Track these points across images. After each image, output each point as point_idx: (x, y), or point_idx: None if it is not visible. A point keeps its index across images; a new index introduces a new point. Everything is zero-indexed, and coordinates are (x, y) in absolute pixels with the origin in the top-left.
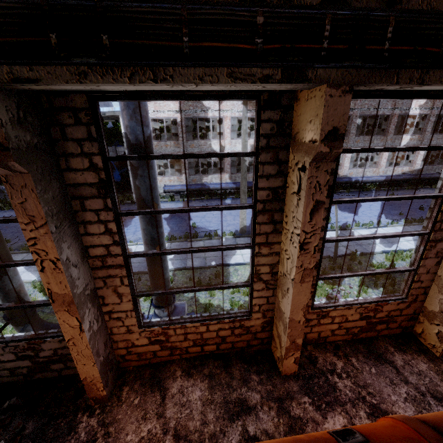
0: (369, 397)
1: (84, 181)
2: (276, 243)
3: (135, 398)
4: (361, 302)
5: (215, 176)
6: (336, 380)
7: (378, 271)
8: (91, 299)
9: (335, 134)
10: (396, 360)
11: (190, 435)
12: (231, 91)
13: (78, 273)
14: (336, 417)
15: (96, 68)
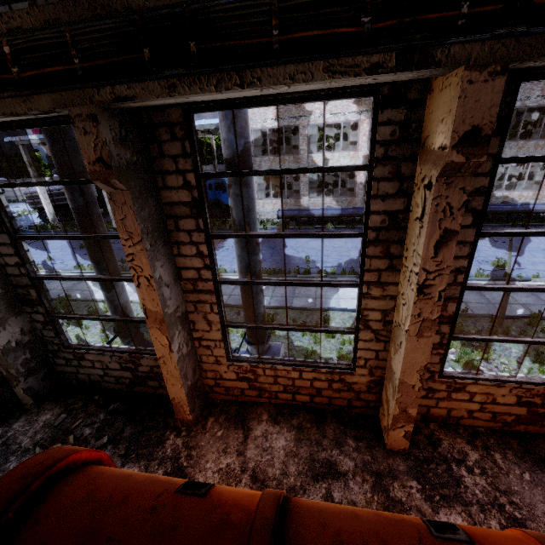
0: (510, 507)
1: (178, 199)
2: (392, 284)
3: (218, 430)
4: (521, 381)
5: (342, 199)
6: (463, 473)
7: None
8: (181, 322)
9: (475, 136)
10: None
11: (267, 480)
12: (339, 87)
13: (170, 294)
14: (452, 515)
15: (184, 79)
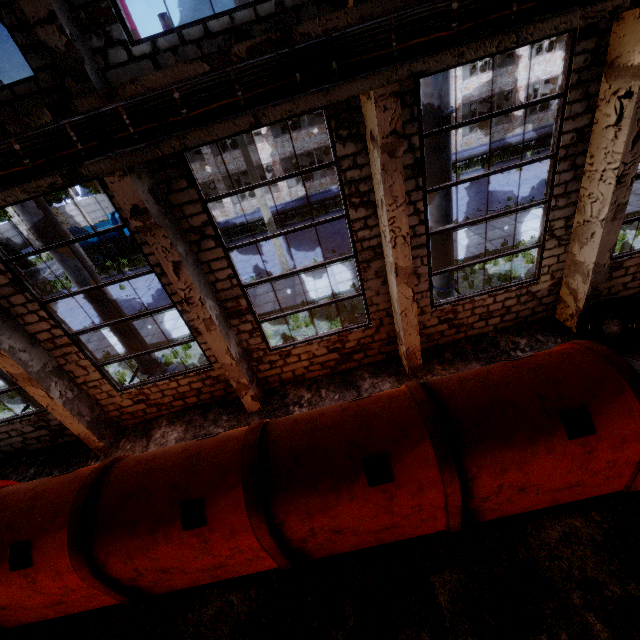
0: None
1: None
2: None
3: (128, 445)
4: (321, 336)
5: (269, 197)
6: (296, 409)
7: (321, 303)
8: (56, 374)
9: (138, 210)
10: (364, 385)
11: None
12: None
13: (30, 356)
14: None
15: None
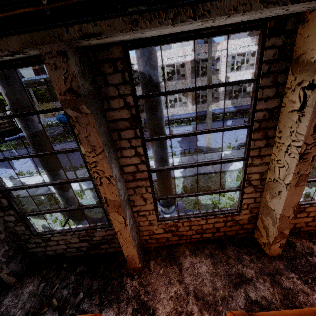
0: None
1: (120, 117)
2: (267, 155)
3: (160, 269)
4: None
5: (180, 109)
6: None
7: None
8: (127, 203)
9: None
10: None
11: (206, 296)
12: (240, 23)
13: (120, 185)
14: None
15: (145, 14)
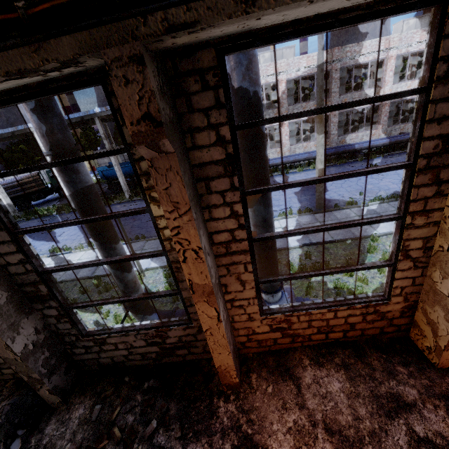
0: None
1: (209, 158)
2: (437, 210)
3: (267, 386)
4: None
5: (272, 151)
6: None
7: None
8: (219, 288)
9: None
10: None
11: (343, 430)
12: None
13: (210, 262)
14: None
15: None
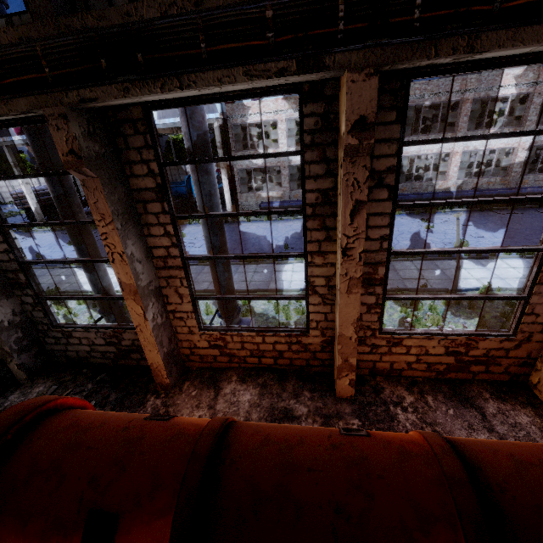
0: None
1: (144, 186)
2: (330, 252)
3: (193, 391)
4: (446, 333)
5: None
6: (398, 412)
7: (469, 296)
8: (155, 295)
9: (363, 124)
10: (487, 407)
11: None
12: (269, 86)
13: (142, 269)
14: None
15: (135, 83)
